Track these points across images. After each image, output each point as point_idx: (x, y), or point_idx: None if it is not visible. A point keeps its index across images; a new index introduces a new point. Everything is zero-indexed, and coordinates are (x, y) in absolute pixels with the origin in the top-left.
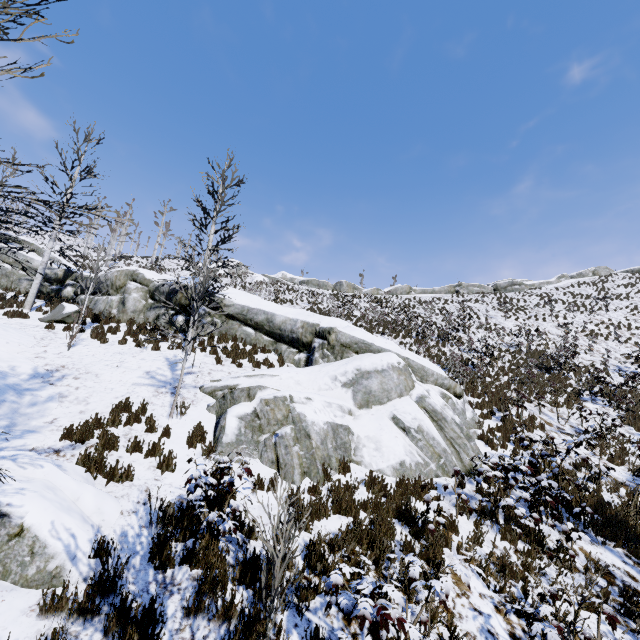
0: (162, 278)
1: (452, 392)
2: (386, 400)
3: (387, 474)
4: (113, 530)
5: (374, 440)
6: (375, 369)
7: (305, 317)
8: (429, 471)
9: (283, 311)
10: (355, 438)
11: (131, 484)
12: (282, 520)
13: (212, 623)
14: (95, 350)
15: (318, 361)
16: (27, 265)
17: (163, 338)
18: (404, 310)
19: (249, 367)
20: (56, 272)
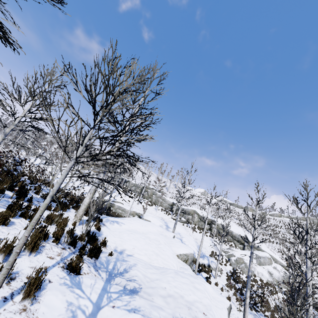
0: (200, 212)
1: (284, 268)
2: (264, 265)
3: (264, 280)
4: (225, 271)
5: (261, 273)
6: (262, 256)
7: (242, 235)
8: (274, 283)
9: (234, 230)
10: (257, 271)
11: (222, 266)
12: (245, 279)
13: (241, 284)
14: (196, 234)
15: (246, 249)
16: (165, 200)
17: (206, 232)
18: (275, 229)
19: (228, 246)
20: (171, 203)
